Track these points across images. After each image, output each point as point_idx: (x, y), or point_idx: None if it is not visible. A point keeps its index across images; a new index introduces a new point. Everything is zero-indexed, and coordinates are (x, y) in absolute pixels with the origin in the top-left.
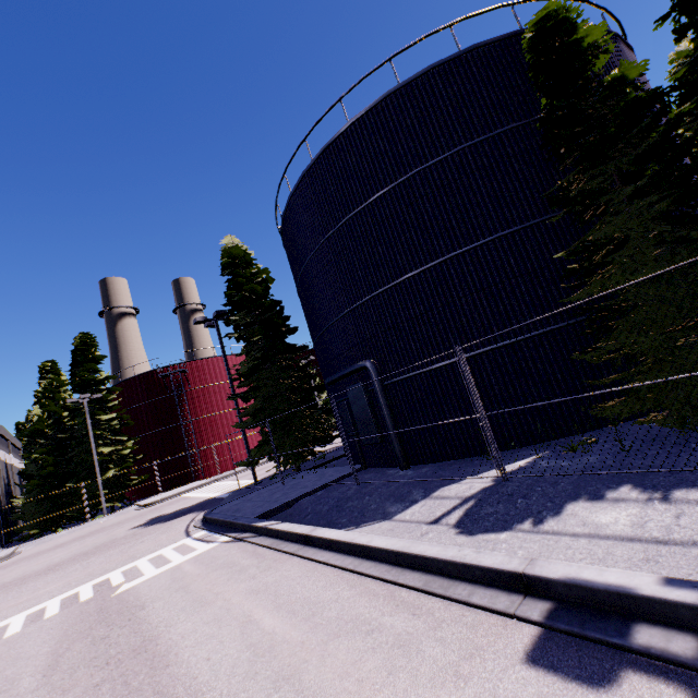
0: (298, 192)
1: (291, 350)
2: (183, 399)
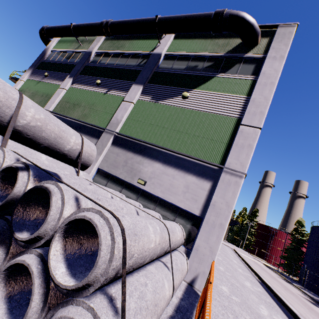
0: (313, 227)
1: (303, 251)
2: (272, 238)
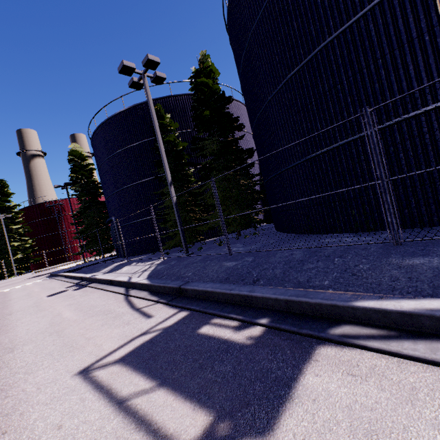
0: (93, 139)
1: (105, 203)
2: (62, 219)
